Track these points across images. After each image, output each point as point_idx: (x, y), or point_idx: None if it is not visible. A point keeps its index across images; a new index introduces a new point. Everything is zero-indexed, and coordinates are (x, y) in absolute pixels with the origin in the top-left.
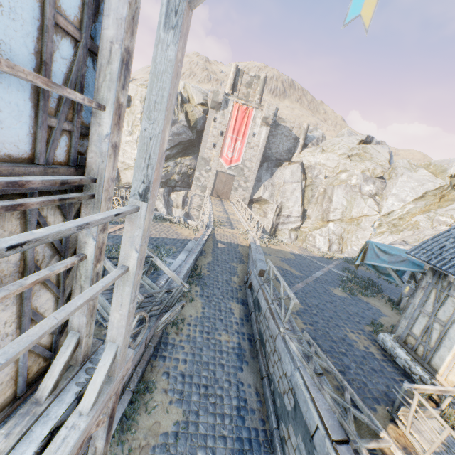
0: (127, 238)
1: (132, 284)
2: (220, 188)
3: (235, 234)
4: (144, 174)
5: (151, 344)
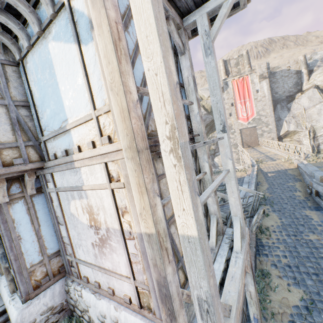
0: (222, 155)
1: (234, 178)
2: (247, 140)
3: (279, 163)
4: (220, 120)
5: (251, 245)
